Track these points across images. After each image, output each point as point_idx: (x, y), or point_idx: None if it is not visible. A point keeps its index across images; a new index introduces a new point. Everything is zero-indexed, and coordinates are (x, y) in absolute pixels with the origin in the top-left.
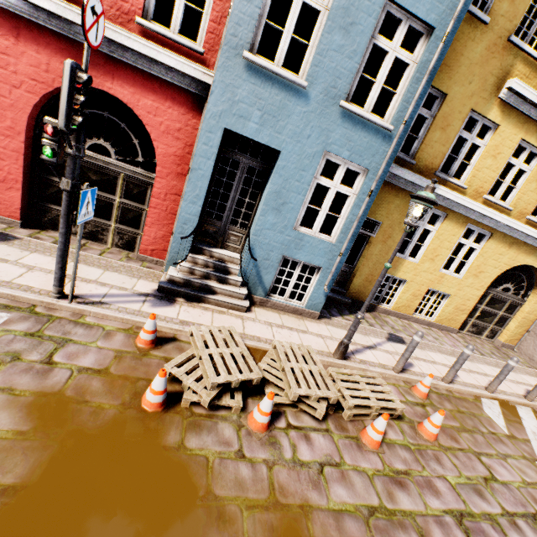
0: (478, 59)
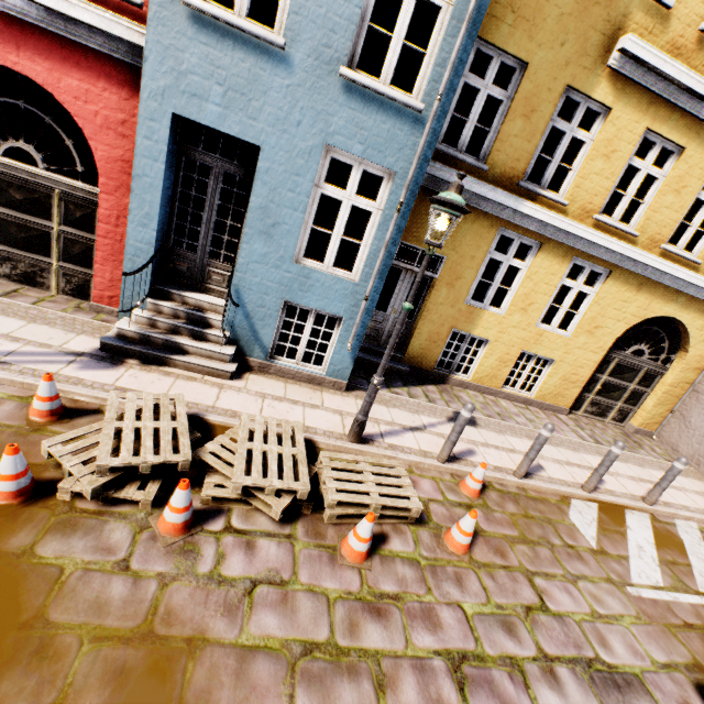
0: (573, 6)
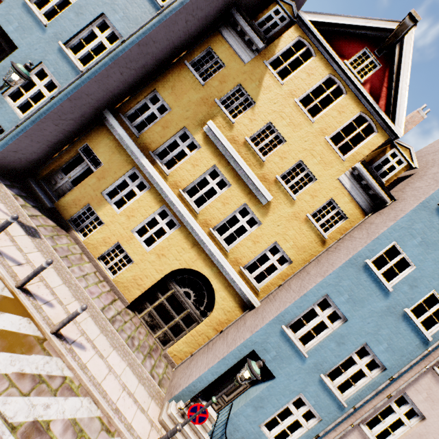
0: (195, 101)
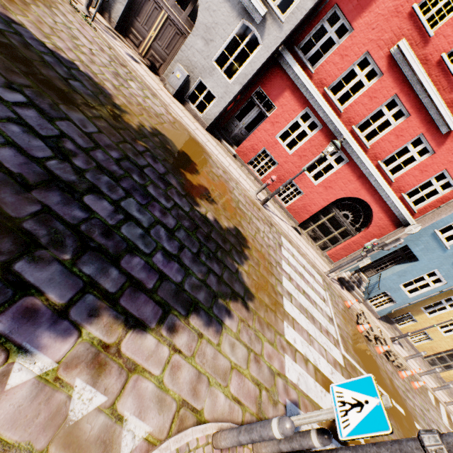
0: None
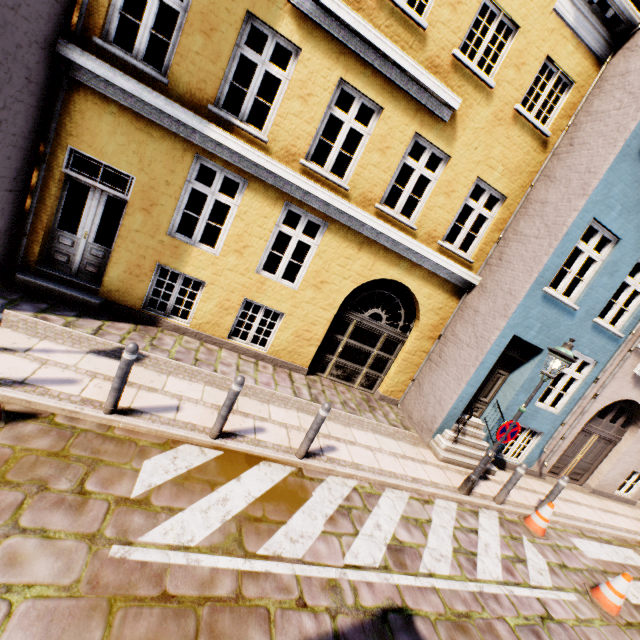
0: None
